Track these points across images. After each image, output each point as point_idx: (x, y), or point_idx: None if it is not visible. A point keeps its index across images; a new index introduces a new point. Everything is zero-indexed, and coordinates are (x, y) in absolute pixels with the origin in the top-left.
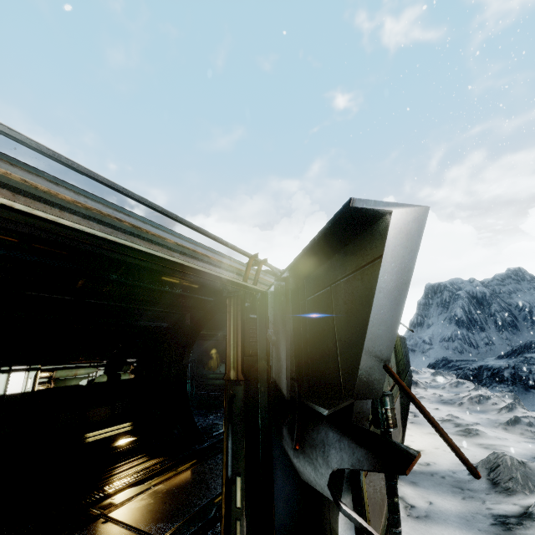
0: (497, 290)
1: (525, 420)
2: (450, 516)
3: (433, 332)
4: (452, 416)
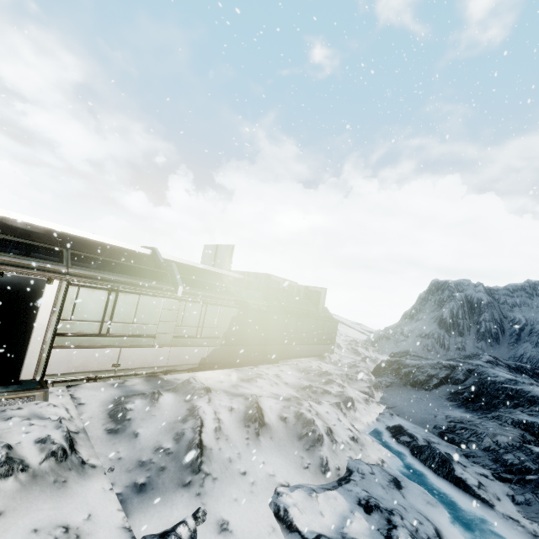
0: (502, 300)
1: (314, 389)
2: (129, 389)
3: (416, 326)
4: (276, 375)
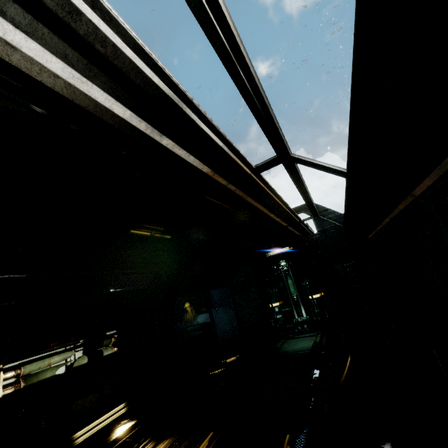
0: None
1: None
2: None
3: None
4: None
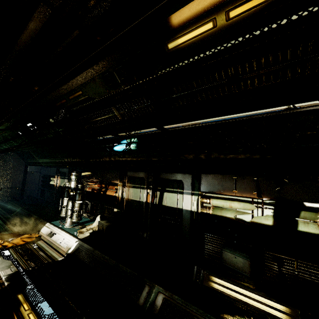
0: None
1: None
2: None
3: None
4: None
